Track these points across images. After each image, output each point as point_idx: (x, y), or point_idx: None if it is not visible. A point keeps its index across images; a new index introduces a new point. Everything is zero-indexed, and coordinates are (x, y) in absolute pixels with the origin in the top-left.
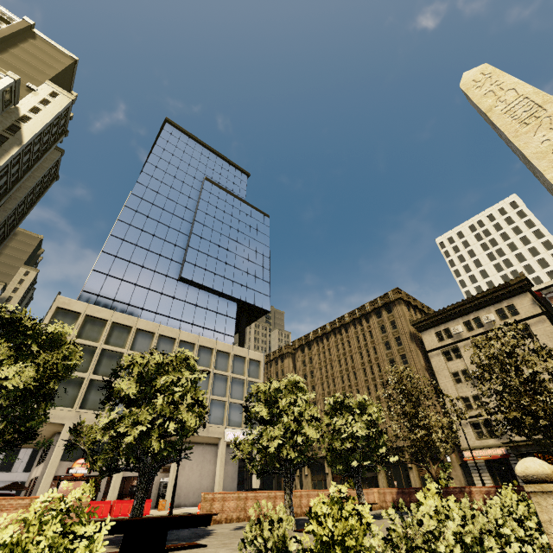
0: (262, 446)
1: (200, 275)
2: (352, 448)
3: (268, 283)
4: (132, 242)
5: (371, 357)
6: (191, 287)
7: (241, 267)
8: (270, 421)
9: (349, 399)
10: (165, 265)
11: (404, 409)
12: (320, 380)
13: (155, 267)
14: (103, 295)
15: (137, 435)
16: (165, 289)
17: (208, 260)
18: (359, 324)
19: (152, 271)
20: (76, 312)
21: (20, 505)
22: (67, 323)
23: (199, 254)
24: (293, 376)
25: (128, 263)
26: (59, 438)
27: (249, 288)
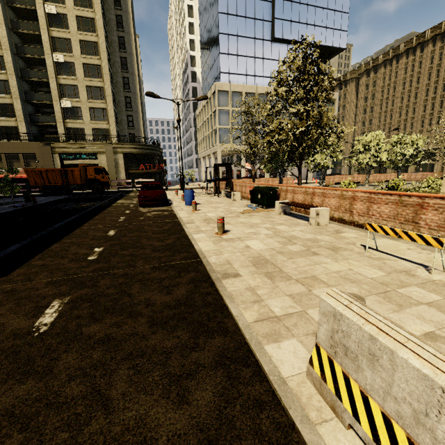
0: (358, 161)
1: (287, 30)
2: (401, 159)
3: (346, 15)
4: (233, 13)
5: (439, 78)
6: (281, 44)
7: (321, 4)
8: (361, 151)
9: (407, 137)
10: (260, 29)
11: (442, 138)
12: (379, 102)
13: (254, 34)
14: (231, 73)
15: (319, 162)
16: (264, 54)
17: (292, 8)
18: (441, 41)
19: (253, 39)
20: (226, 91)
21: (277, 180)
22: (225, 99)
23: (284, 4)
24: (378, 131)
25: (236, 38)
26: (241, 157)
27: (328, 28)
